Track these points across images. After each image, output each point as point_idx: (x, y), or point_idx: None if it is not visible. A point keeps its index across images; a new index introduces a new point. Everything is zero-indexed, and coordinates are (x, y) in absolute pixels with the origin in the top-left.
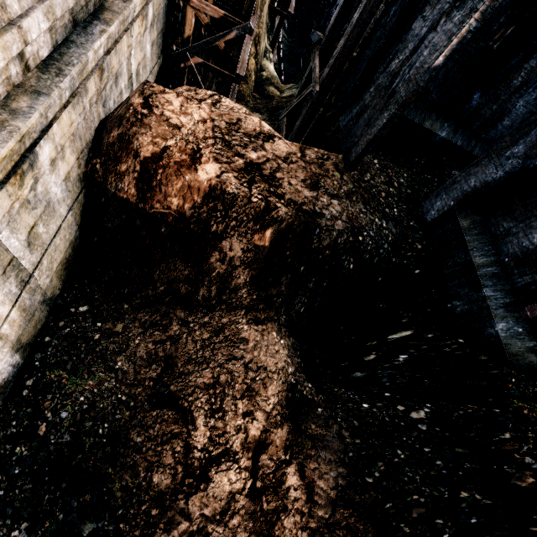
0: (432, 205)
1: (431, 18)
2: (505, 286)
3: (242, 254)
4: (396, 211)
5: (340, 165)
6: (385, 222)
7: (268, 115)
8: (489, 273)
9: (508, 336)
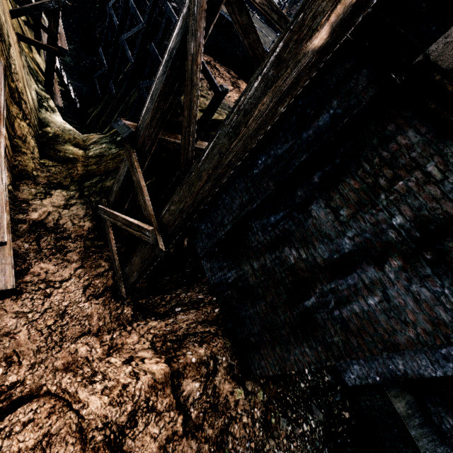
0: (347, 364)
1: (358, 229)
2: None
3: None
4: (307, 371)
5: (234, 364)
6: (311, 416)
7: (75, 188)
8: None
9: None
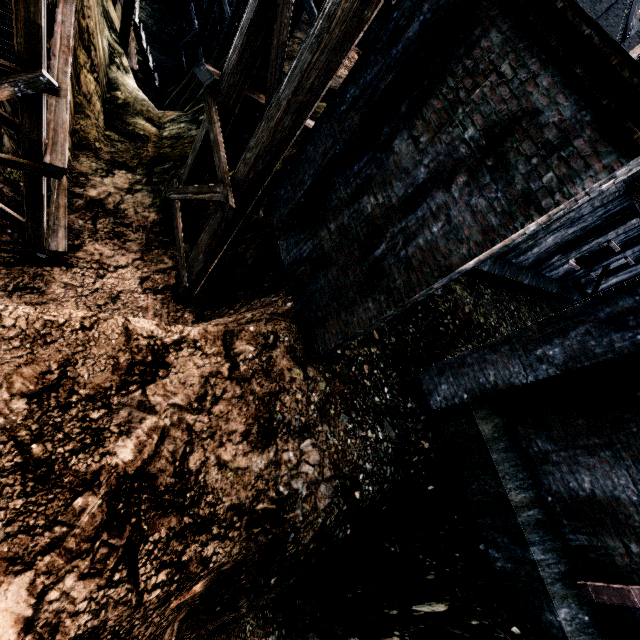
0: (435, 385)
1: (433, 153)
2: (555, 543)
3: (149, 638)
4: (387, 390)
5: (298, 347)
6: (380, 428)
7: (143, 173)
8: (532, 519)
9: (575, 630)
